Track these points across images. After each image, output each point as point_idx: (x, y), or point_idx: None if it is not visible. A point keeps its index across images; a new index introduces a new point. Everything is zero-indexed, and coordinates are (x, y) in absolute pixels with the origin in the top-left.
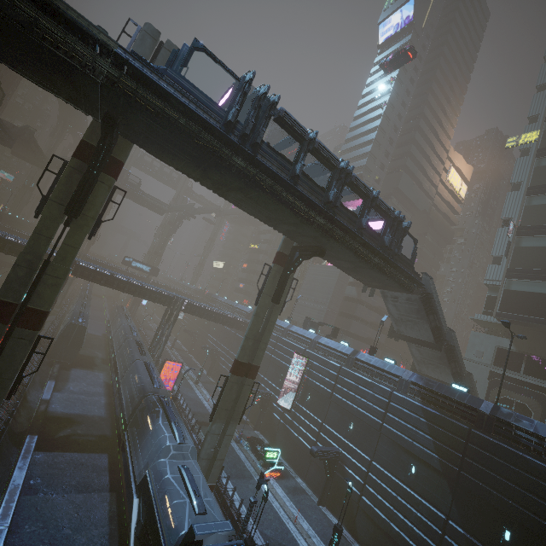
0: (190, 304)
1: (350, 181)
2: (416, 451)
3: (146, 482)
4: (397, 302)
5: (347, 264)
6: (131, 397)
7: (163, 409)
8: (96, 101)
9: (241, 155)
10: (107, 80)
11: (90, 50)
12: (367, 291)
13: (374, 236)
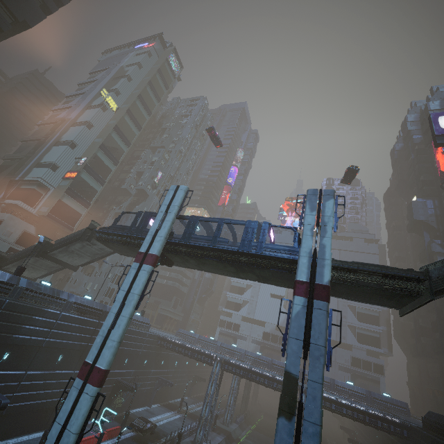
0: None
1: None
2: (68, 346)
3: None
4: (91, 246)
5: None
6: None
7: None
8: None
9: None
10: None
11: None
12: None
13: None
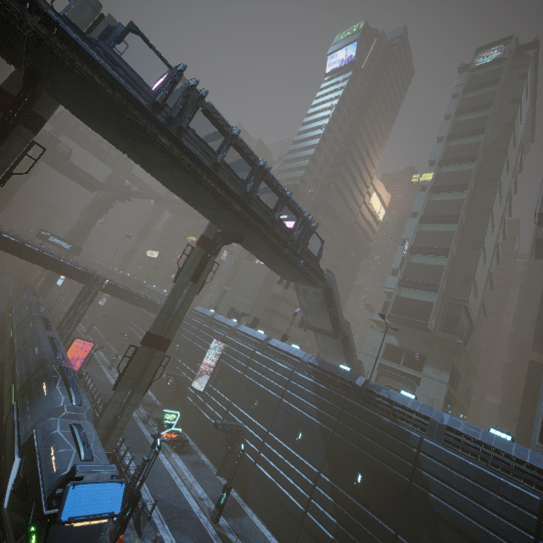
0: (112, 285)
1: (267, 179)
2: (304, 420)
3: (32, 440)
4: (307, 295)
5: (264, 254)
6: (28, 370)
7: (62, 377)
8: (21, 53)
9: (167, 135)
10: (34, 35)
11: (18, 3)
12: (291, 290)
13: (285, 231)
